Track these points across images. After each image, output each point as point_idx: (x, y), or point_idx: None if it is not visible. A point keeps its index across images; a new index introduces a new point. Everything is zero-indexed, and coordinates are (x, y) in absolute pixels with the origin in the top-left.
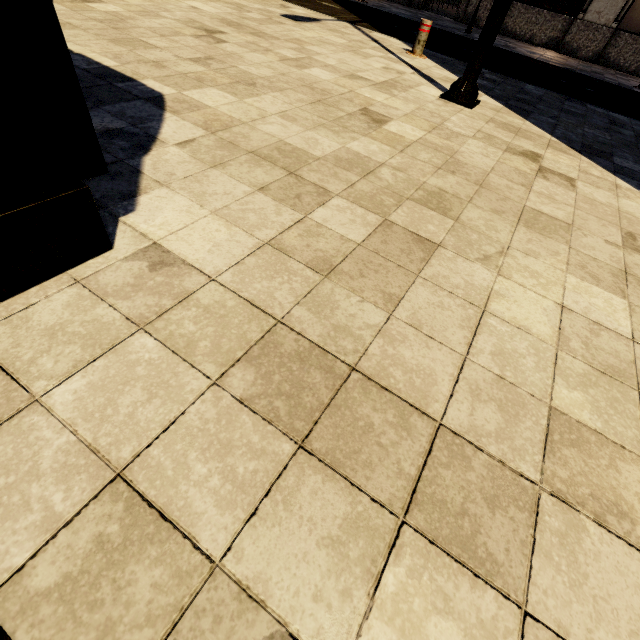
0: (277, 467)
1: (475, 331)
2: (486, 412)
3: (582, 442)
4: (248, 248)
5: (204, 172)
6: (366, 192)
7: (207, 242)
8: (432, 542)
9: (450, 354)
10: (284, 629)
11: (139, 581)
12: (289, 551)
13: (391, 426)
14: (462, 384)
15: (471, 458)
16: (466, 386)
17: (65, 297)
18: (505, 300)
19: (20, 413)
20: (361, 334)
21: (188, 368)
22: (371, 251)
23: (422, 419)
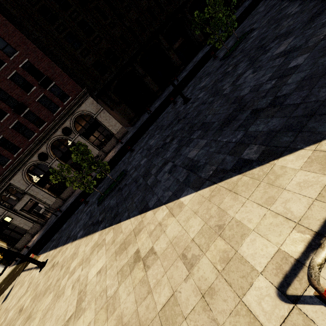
0: None
1: None
2: None
3: None
4: None
5: None
6: None
7: None
8: None
9: None
10: None
11: None
12: None
13: None
14: None
15: None
16: None
17: None
18: (34, 325)
19: None
20: None
21: None
22: None
23: None
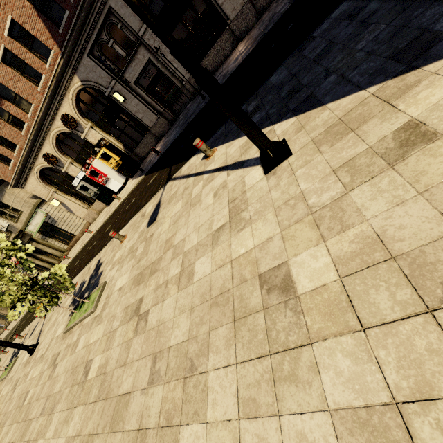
0: None
1: None
2: None
3: None
4: None
5: None
6: None
7: None
8: None
9: None
10: None
11: None
12: None
13: None
14: None
15: None
16: None
17: None
18: None
19: None
20: None
21: None
22: None
23: None
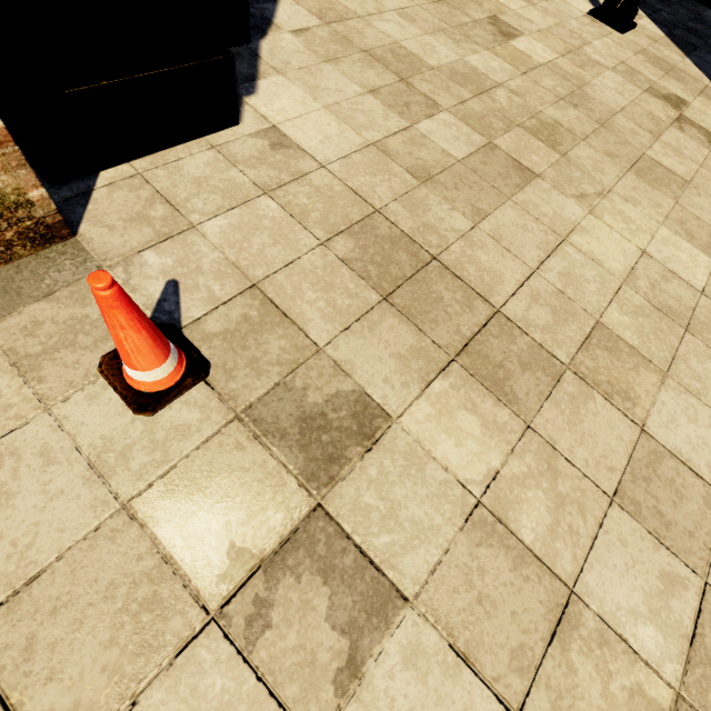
0: (366, 307)
1: (550, 254)
2: (540, 312)
3: (615, 350)
4: (355, 145)
5: (318, 65)
6: (476, 112)
7: (319, 133)
8: (472, 375)
9: (521, 266)
10: (362, 390)
11: (271, 344)
12: (370, 354)
13: (458, 303)
14: (525, 289)
15: (517, 337)
16: (528, 291)
17: (205, 158)
18: (588, 235)
19: (184, 232)
20: (446, 235)
21: (302, 229)
22: (469, 169)
23: (484, 304)
